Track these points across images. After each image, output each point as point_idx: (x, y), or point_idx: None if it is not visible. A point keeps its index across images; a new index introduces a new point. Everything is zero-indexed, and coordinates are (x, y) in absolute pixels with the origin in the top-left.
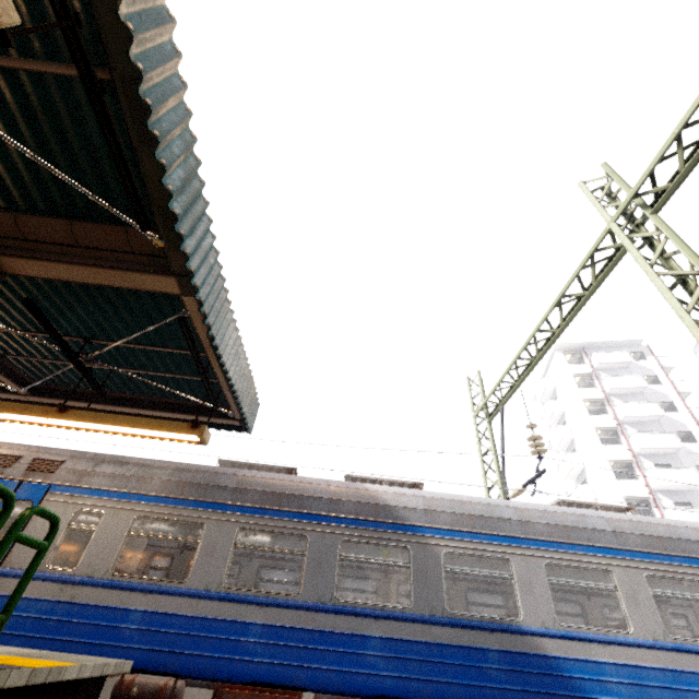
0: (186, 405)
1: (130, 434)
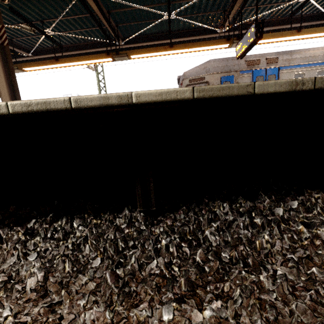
0: (296, 18)
1: (319, 36)
